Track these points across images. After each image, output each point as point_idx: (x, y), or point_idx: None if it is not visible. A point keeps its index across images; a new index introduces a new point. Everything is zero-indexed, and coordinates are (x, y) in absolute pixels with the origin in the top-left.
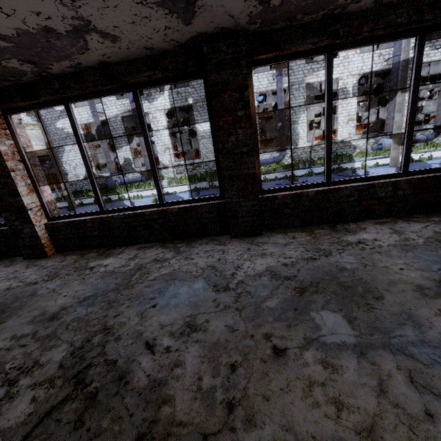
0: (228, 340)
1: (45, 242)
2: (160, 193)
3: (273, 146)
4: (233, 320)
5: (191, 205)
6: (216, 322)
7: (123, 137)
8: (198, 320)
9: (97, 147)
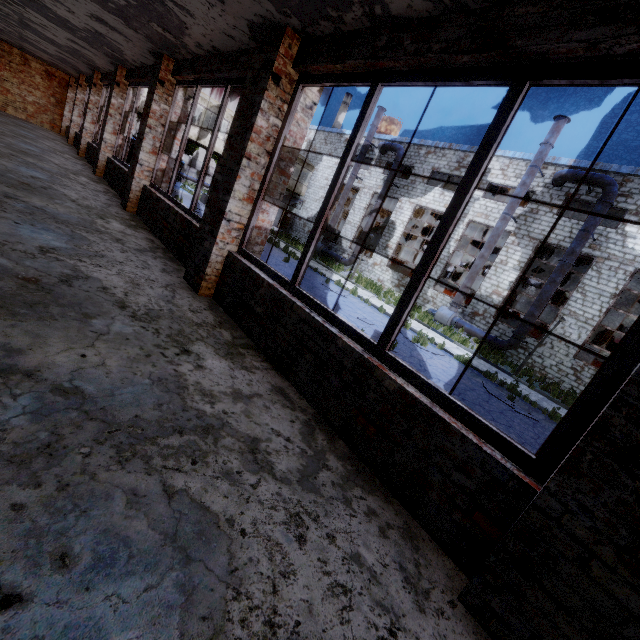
0: None
1: (100, 166)
2: None
3: (530, 334)
4: None
5: None
6: None
7: (361, 212)
8: None
9: (344, 213)
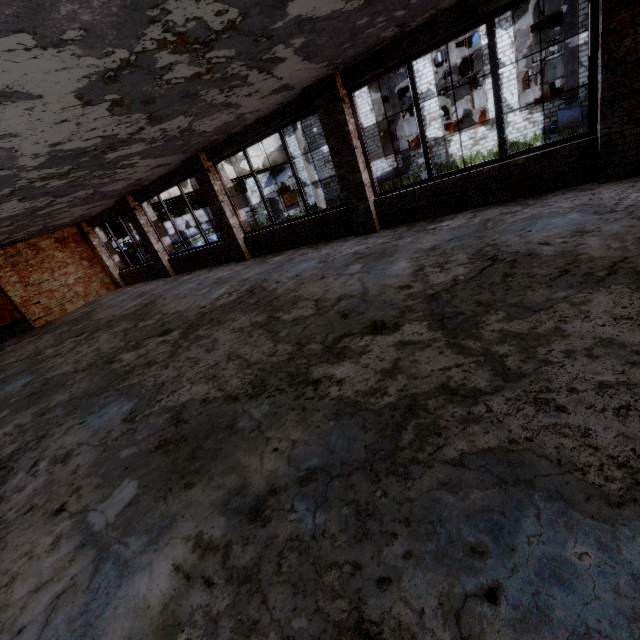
0: (629, 230)
1: (374, 217)
2: (502, 144)
3: None
4: (631, 223)
5: (544, 151)
6: (609, 226)
7: (370, 116)
8: (587, 229)
9: None
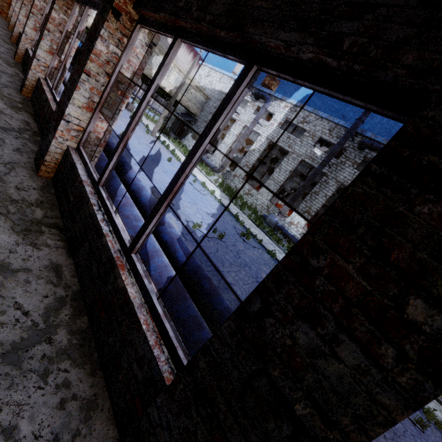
0: None
1: (19, 53)
2: None
3: None
4: None
5: None
6: None
7: (234, 137)
8: None
9: (223, 135)
